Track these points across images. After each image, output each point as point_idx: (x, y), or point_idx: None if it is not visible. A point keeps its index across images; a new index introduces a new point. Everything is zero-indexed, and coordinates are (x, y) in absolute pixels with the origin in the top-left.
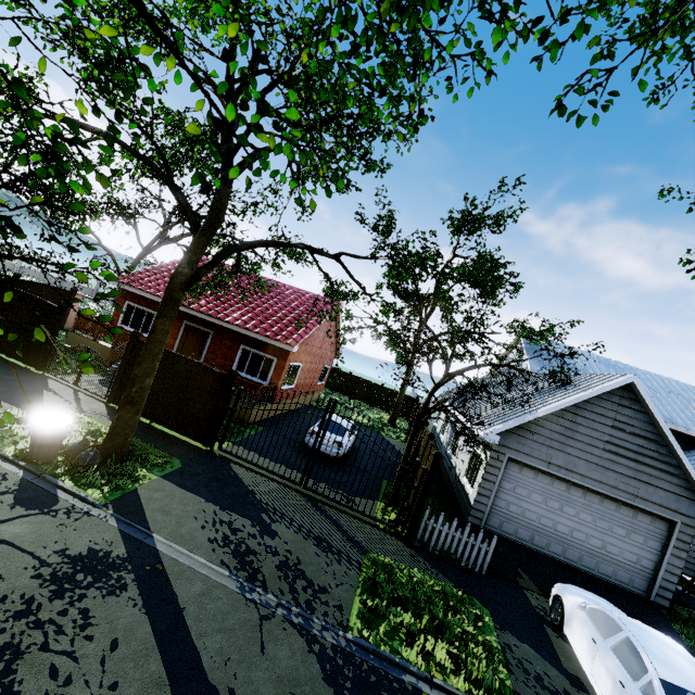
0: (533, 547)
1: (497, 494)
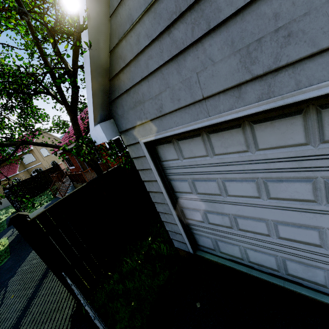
0: (296, 282)
1: (182, 204)
